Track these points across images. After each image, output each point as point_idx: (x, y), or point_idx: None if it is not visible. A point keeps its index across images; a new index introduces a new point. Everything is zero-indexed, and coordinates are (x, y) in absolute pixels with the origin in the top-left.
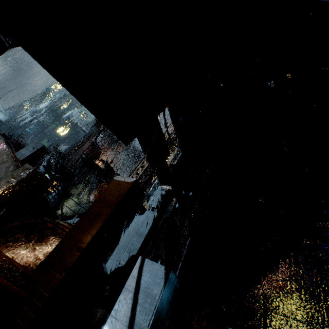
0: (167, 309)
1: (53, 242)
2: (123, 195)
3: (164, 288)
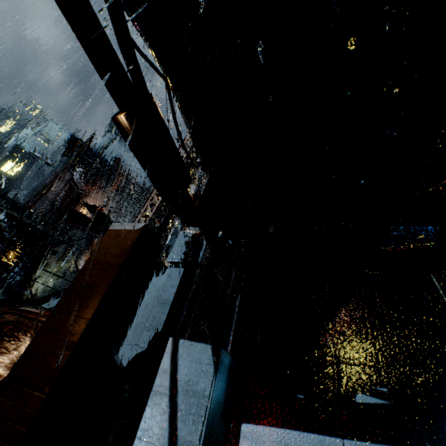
0: (223, 404)
1: (20, 343)
2: (128, 251)
3: (215, 377)
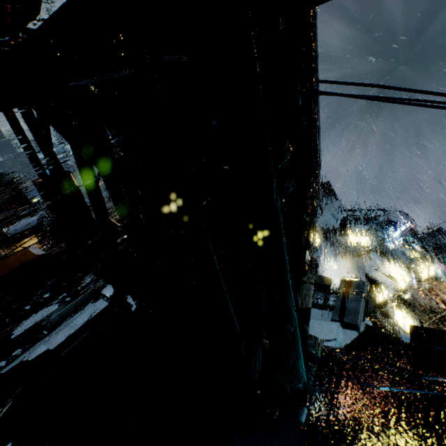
0: None
1: None
2: (15, 267)
3: None
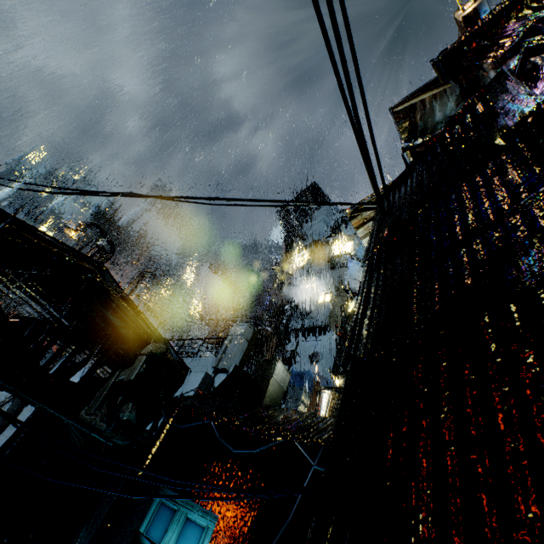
0: None
1: None
2: None
3: None
